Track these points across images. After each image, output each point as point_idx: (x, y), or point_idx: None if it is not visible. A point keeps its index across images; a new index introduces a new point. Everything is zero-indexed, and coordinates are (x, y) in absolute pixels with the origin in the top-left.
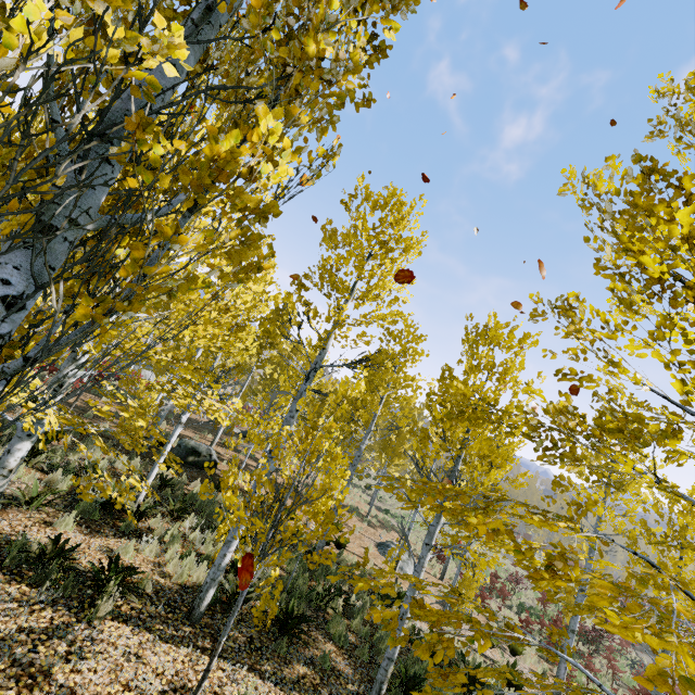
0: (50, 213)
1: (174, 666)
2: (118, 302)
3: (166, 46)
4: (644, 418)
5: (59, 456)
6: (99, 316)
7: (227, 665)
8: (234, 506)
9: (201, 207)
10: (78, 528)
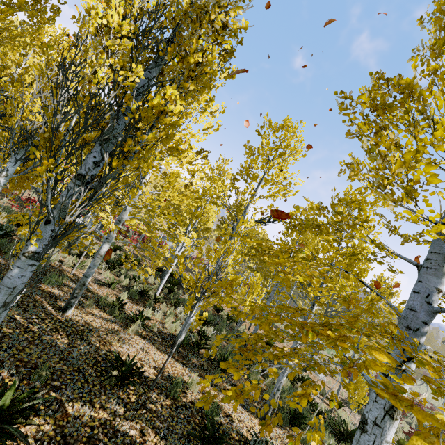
0: (107, 134)
1: (162, 360)
2: (125, 160)
3: (136, 73)
4: (347, 201)
5: (124, 270)
6: (119, 166)
7: (187, 368)
8: (182, 271)
9: (154, 127)
10: (129, 300)
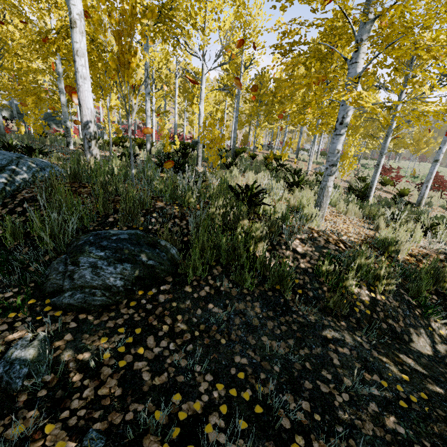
0: None
1: None
2: None
3: None
4: None
5: None
6: None
7: None
8: None
9: None
10: None
